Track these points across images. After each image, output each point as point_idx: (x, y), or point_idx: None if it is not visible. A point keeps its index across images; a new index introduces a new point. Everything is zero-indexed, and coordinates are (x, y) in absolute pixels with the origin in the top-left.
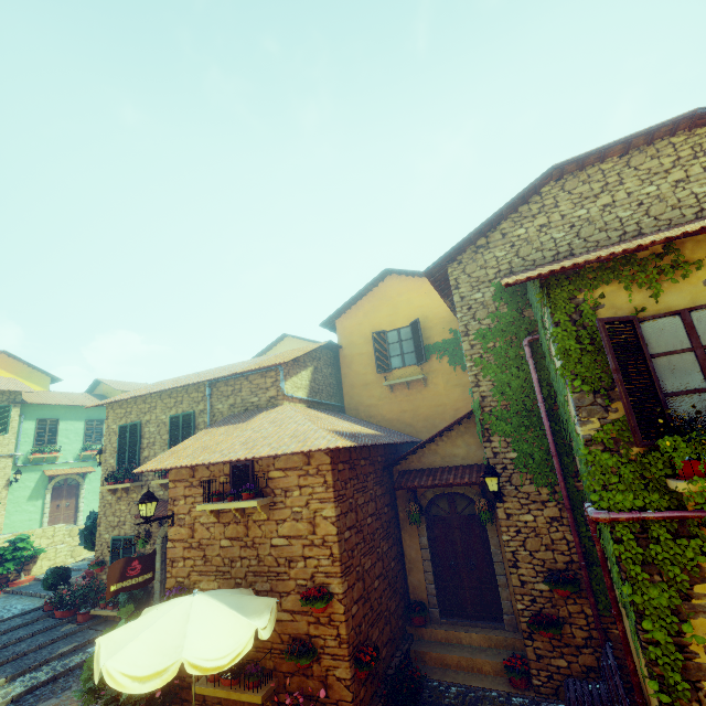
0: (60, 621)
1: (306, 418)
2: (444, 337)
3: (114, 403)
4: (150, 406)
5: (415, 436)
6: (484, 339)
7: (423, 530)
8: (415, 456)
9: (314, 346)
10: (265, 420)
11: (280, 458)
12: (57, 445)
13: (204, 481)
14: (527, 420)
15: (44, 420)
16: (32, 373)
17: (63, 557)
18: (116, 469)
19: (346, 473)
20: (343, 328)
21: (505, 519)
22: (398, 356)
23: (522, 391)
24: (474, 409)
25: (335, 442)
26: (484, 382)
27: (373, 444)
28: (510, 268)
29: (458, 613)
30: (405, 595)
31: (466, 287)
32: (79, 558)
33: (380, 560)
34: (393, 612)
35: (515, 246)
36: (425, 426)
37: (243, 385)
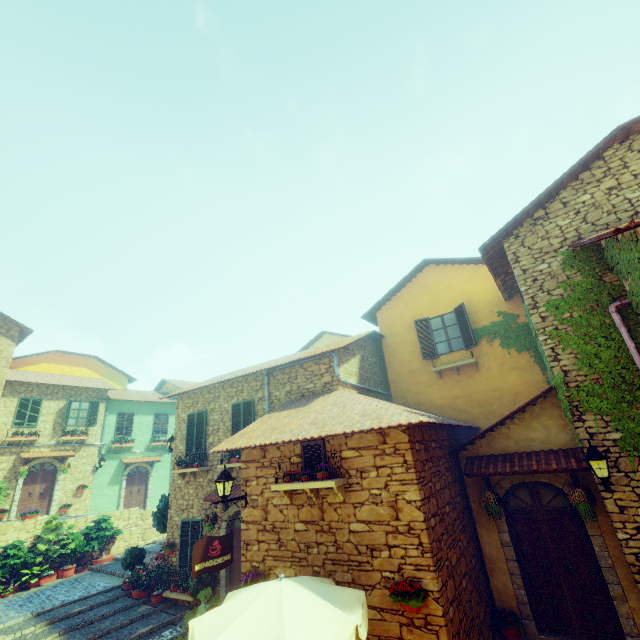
0: (136, 601)
1: (369, 399)
2: (492, 319)
3: (183, 394)
4: (214, 396)
5: (470, 423)
6: (557, 310)
7: (502, 524)
8: (483, 440)
9: (362, 335)
10: (325, 403)
11: (352, 437)
12: (132, 436)
13: (275, 461)
14: (629, 395)
15: (123, 414)
16: (115, 374)
17: (136, 539)
18: (185, 454)
19: (422, 454)
20: (384, 318)
21: (618, 512)
22: (444, 342)
23: (616, 362)
24: (555, 386)
25: (416, 418)
26: (564, 355)
27: (447, 423)
28: (577, 235)
29: (560, 629)
30: (488, 600)
31: (527, 259)
32: (149, 541)
33: (462, 556)
34: (482, 621)
35: (581, 213)
36: (481, 412)
37: (298, 373)
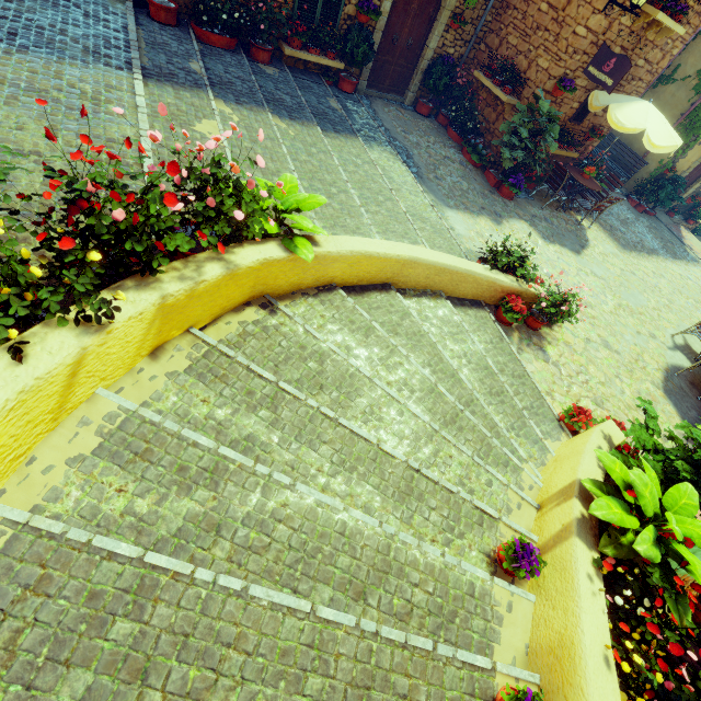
0: (243, 57)
1: None
2: None
3: None
4: None
5: None
6: None
7: None
8: None
9: None
10: None
11: None
12: None
13: None
14: None
15: None
16: None
17: None
18: None
19: None
20: None
21: None
22: None
23: None
24: None
25: None
26: None
27: None
28: None
29: None
30: None
31: None
32: None
33: None
34: None
35: None
36: None
37: None
